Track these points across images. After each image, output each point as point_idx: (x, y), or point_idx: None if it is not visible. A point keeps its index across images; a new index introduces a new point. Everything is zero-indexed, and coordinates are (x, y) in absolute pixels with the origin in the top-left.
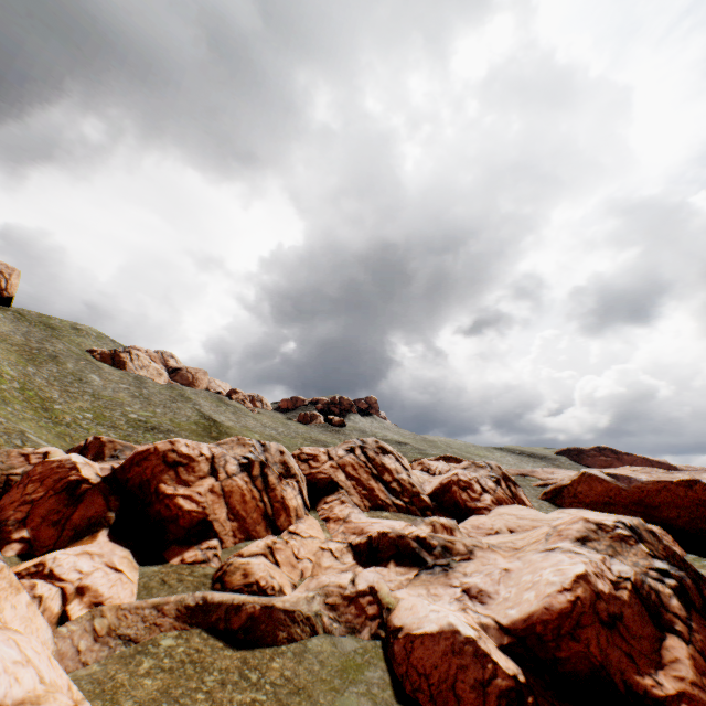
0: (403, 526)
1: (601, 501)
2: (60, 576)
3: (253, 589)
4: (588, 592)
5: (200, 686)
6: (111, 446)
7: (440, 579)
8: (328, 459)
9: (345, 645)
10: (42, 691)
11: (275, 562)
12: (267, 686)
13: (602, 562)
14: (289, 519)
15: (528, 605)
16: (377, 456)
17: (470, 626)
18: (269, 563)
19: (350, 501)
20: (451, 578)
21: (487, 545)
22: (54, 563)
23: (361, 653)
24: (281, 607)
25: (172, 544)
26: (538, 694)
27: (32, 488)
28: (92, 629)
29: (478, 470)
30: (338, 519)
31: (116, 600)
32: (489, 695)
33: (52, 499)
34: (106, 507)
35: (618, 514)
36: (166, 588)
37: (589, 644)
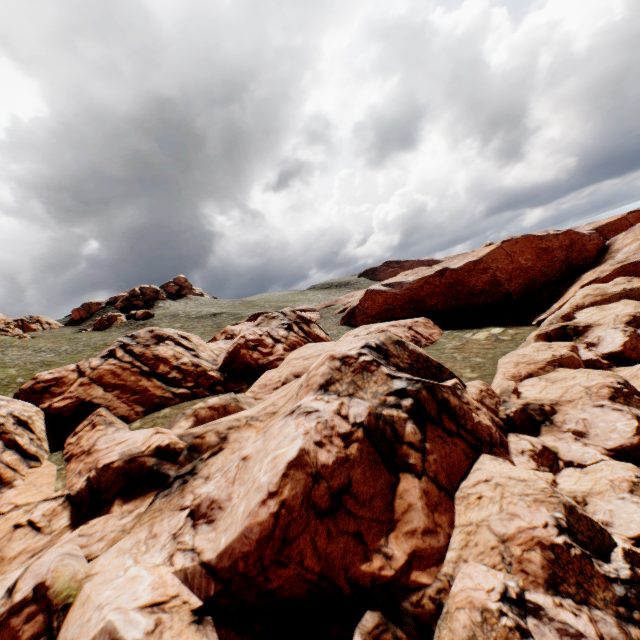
0: (146, 439)
1: (384, 310)
2: None
3: None
4: (302, 483)
5: None
6: None
7: (173, 502)
8: (79, 377)
9: None
10: None
11: None
12: None
13: (338, 412)
14: None
15: (234, 531)
16: (148, 349)
17: (150, 608)
18: None
19: (105, 420)
20: (185, 495)
21: (245, 421)
22: None
23: None
24: None
25: None
26: None
27: None
28: None
29: (271, 323)
30: (82, 453)
31: None
32: None
33: None
34: None
35: (398, 316)
36: None
37: (304, 559)
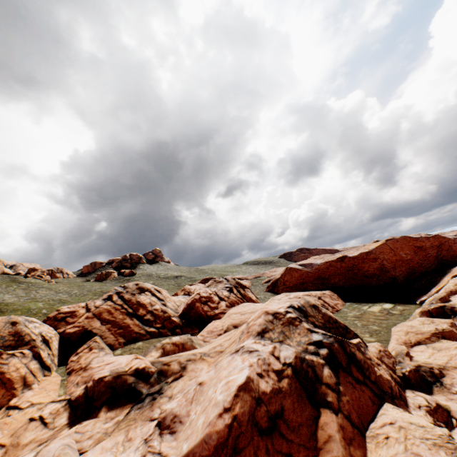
0: (128, 362)
1: (299, 283)
2: None
3: None
4: (248, 404)
5: None
6: None
7: (145, 413)
8: (86, 312)
9: None
10: None
11: None
12: None
13: (272, 353)
14: (11, 392)
15: (195, 438)
16: (134, 296)
17: None
18: None
19: (99, 346)
20: (154, 409)
21: (200, 355)
22: None
23: None
24: None
25: None
26: None
27: None
28: None
29: (217, 285)
30: (80, 369)
31: None
32: None
33: None
34: None
35: (309, 288)
36: None
37: None
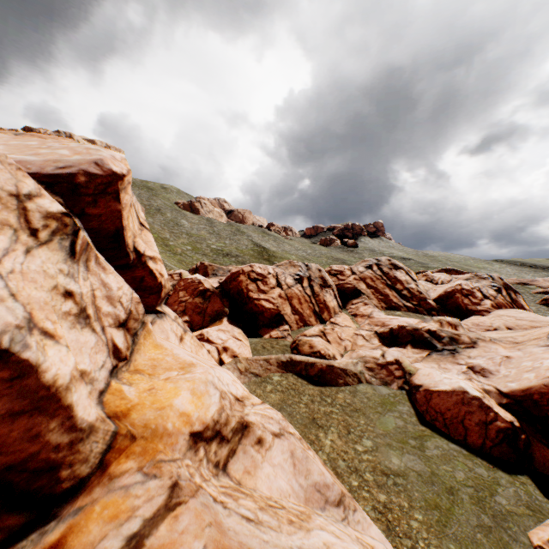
0: (416, 322)
1: None
2: (212, 341)
3: (317, 355)
4: None
5: (300, 401)
6: (211, 268)
7: (448, 359)
8: (351, 274)
9: (381, 391)
10: (246, 394)
11: (327, 340)
12: (337, 406)
13: None
14: (329, 314)
15: (528, 381)
16: (390, 271)
17: (476, 390)
18: (324, 341)
19: (371, 303)
20: (457, 359)
21: (488, 339)
22: (208, 334)
23: (392, 396)
24: (338, 366)
25: (262, 327)
26: (529, 434)
27: (182, 294)
28: (237, 368)
29: (479, 281)
30: (363, 315)
31: (243, 355)
32: (489, 430)
33: (194, 300)
34: (223, 305)
35: None
36: (266, 351)
37: None
